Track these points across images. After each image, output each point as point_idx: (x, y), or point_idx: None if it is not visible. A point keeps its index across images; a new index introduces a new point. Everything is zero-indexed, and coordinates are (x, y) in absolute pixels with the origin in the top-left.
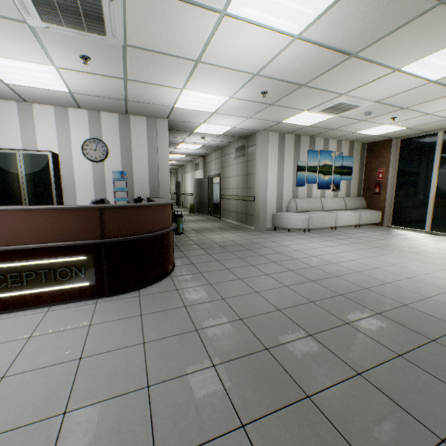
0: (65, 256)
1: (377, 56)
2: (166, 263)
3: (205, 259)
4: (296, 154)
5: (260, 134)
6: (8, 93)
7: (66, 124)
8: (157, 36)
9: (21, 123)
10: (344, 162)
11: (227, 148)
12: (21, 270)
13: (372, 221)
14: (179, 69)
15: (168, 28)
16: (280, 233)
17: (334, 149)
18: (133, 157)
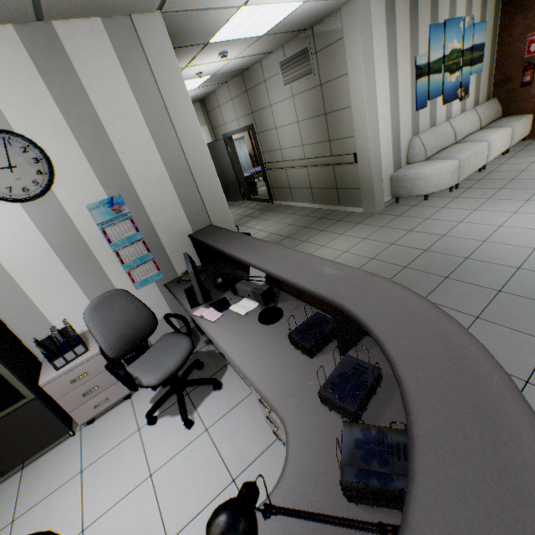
0: None
1: None
2: None
3: None
4: (413, 41)
5: (356, 8)
6: None
7: None
8: None
9: None
10: (475, 38)
11: (256, 68)
12: None
13: (522, 137)
14: None
15: None
16: (419, 208)
17: (462, 12)
18: (118, 151)
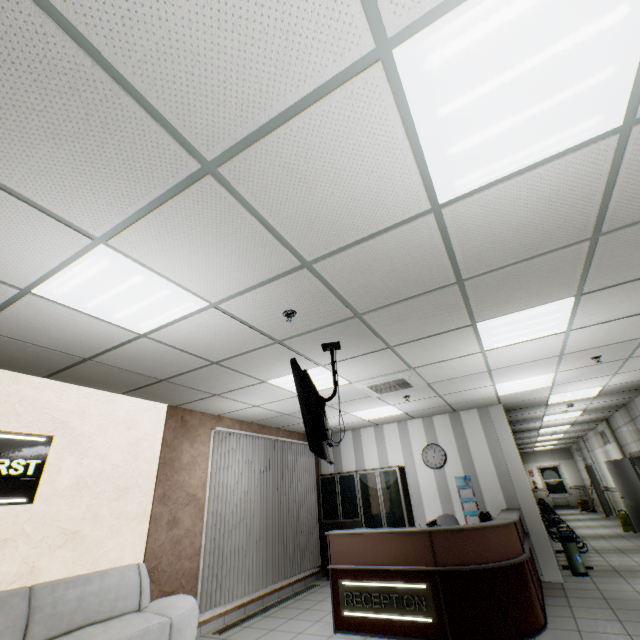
0: (407, 581)
1: None
2: (522, 615)
3: (605, 627)
4: None
5: None
6: (367, 423)
7: (406, 435)
8: (445, 374)
9: (376, 443)
10: None
11: (631, 404)
12: (380, 590)
13: None
14: (477, 378)
15: (450, 369)
16: None
17: None
18: (472, 456)
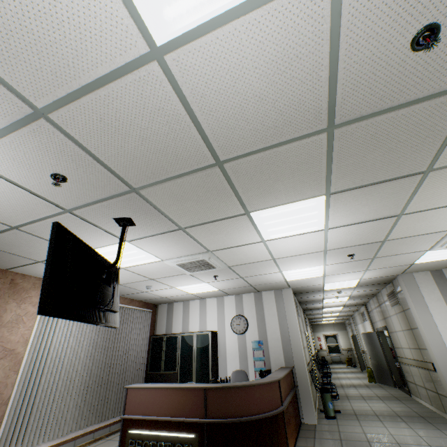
0: (182, 431)
1: (432, 205)
2: None
3: None
4: None
5: (400, 278)
6: (194, 296)
7: (222, 307)
8: (240, 259)
9: (200, 312)
10: None
11: (379, 294)
12: (158, 439)
13: None
14: (266, 265)
15: (242, 255)
16: None
17: None
18: (266, 325)
